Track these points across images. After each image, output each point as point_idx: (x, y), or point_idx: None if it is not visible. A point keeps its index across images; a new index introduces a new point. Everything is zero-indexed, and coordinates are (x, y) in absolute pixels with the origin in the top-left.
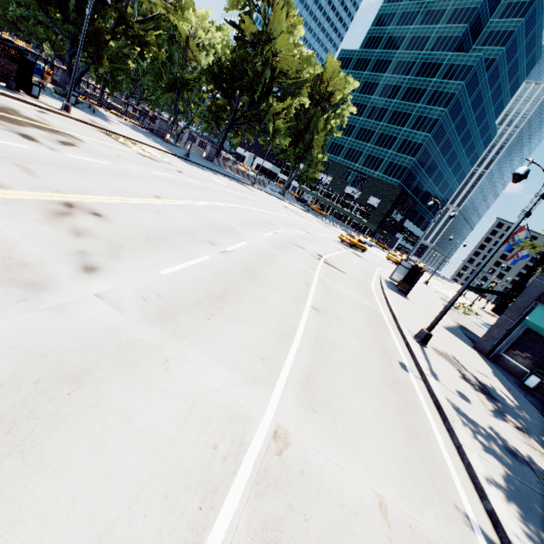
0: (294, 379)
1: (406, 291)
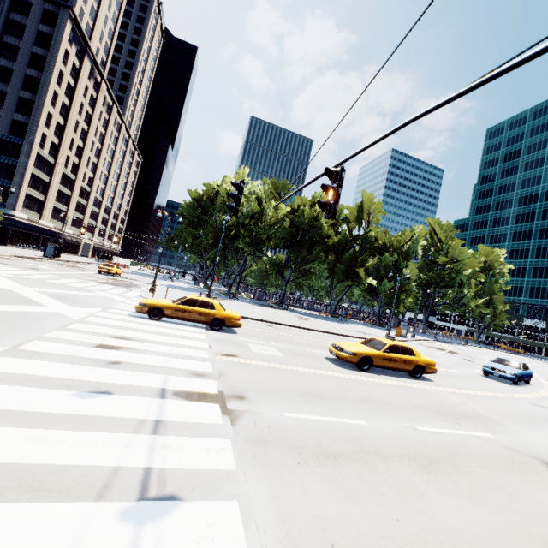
0: None
1: None
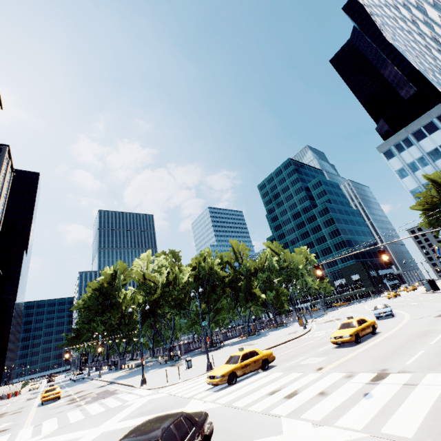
0: None
1: (438, 288)
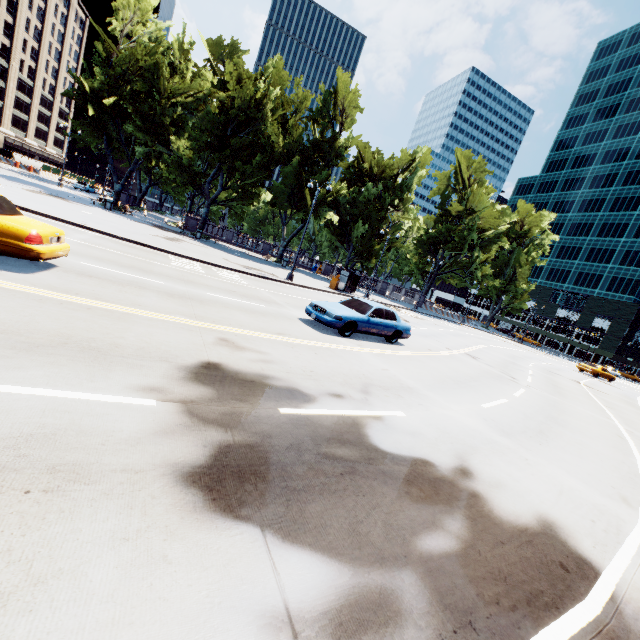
0: (620, 422)
1: None
